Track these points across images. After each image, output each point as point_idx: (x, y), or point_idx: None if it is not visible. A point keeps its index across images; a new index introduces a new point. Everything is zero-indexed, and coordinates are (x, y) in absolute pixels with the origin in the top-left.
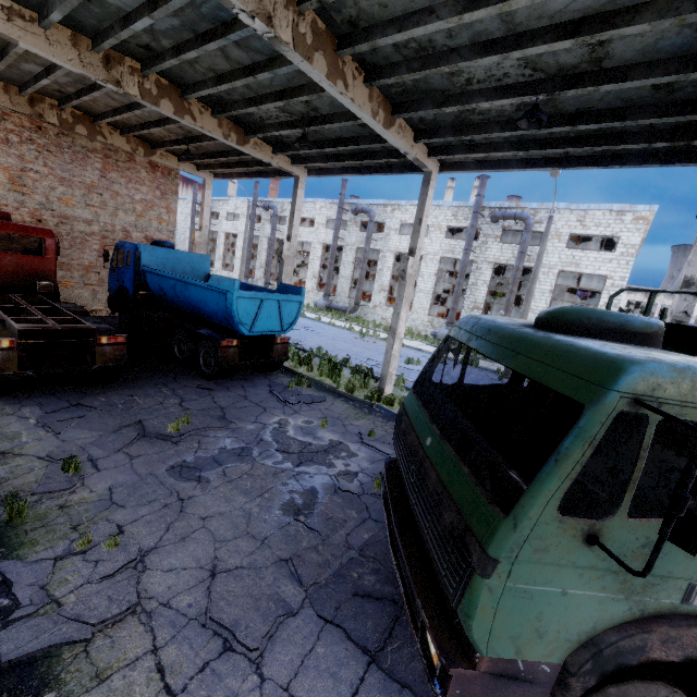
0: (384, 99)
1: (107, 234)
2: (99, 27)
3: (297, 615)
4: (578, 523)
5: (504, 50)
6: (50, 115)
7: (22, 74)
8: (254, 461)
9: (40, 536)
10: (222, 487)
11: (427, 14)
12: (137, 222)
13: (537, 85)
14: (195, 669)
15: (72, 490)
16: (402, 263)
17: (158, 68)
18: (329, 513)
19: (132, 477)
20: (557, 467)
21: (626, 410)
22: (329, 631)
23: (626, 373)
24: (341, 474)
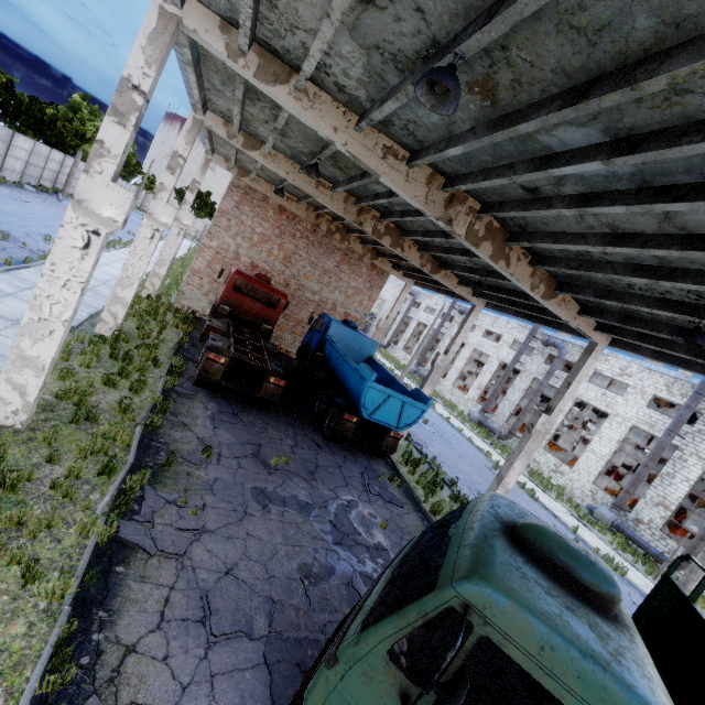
0: (550, 277)
1: (321, 303)
2: (362, 195)
3: (252, 641)
4: (399, 675)
5: (654, 277)
6: (324, 225)
7: (318, 203)
8: (308, 518)
9: (170, 483)
10: (274, 522)
11: (579, 237)
12: (344, 301)
13: (703, 310)
14: (181, 616)
15: (199, 467)
16: (533, 416)
17: (388, 219)
18: (328, 594)
19: (231, 479)
20: (396, 618)
21: (457, 608)
22: (262, 670)
23: (469, 581)
24: (364, 574)
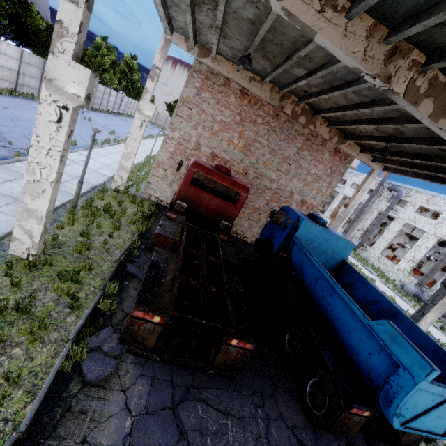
0: None
1: (278, 191)
2: (420, 7)
3: None
4: None
5: None
6: (288, 108)
7: (288, 78)
8: None
9: None
10: None
11: None
12: (302, 188)
13: None
14: None
15: None
16: None
17: None
18: None
19: None
20: None
21: None
22: None
23: None
24: None
